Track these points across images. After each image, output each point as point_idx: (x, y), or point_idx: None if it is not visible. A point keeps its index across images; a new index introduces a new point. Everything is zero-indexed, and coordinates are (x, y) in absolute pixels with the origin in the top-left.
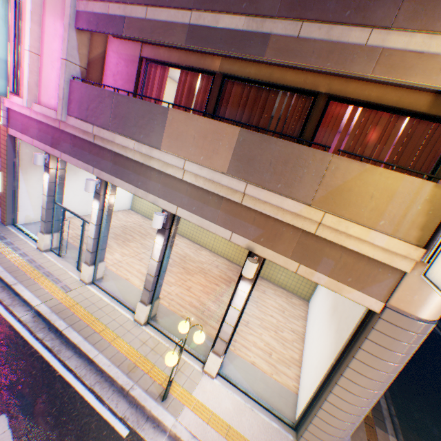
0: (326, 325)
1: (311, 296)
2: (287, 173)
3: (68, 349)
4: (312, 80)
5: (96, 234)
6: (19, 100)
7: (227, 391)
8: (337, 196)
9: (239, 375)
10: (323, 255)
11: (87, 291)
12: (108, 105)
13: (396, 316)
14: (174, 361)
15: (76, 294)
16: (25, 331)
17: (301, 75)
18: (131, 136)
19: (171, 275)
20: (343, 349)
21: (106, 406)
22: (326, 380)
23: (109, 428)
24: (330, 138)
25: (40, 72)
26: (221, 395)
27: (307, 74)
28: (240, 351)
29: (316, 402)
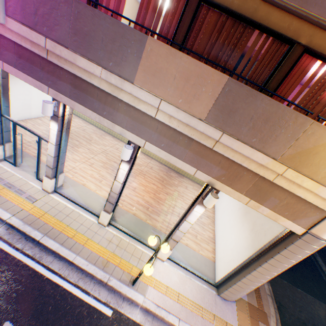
0: (239, 222)
1: None
2: (265, 130)
3: (48, 255)
4: (296, 28)
5: (56, 153)
6: None
7: (174, 269)
8: (303, 157)
9: (179, 256)
10: (271, 196)
11: (51, 200)
12: (65, 14)
13: (312, 238)
14: (152, 272)
15: (42, 204)
16: (3, 243)
17: (287, 19)
18: (98, 61)
19: None
20: (263, 250)
21: (91, 296)
22: (245, 265)
23: (98, 312)
24: (290, 90)
25: None
26: (170, 272)
27: (293, 19)
28: None
29: (235, 275)
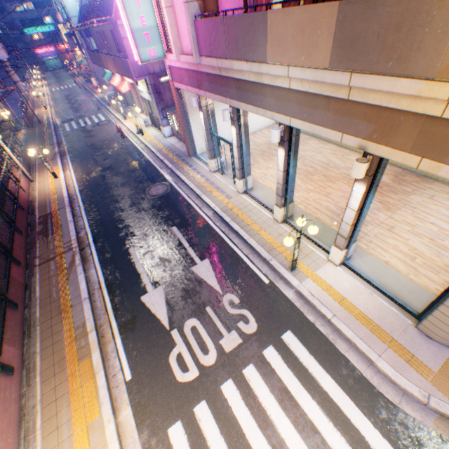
0: None
1: None
2: (400, 44)
3: (233, 233)
4: None
5: (238, 155)
6: (172, 56)
7: (348, 277)
8: None
9: (364, 269)
10: None
11: (240, 199)
12: (221, 34)
13: None
14: (289, 243)
15: (234, 201)
16: (210, 221)
17: None
18: (243, 59)
19: (308, 185)
20: None
21: (255, 266)
22: None
23: (257, 277)
24: None
25: (176, 23)
26: (341, 278)
27: None
28: (371, 252)
29: (442, 300)
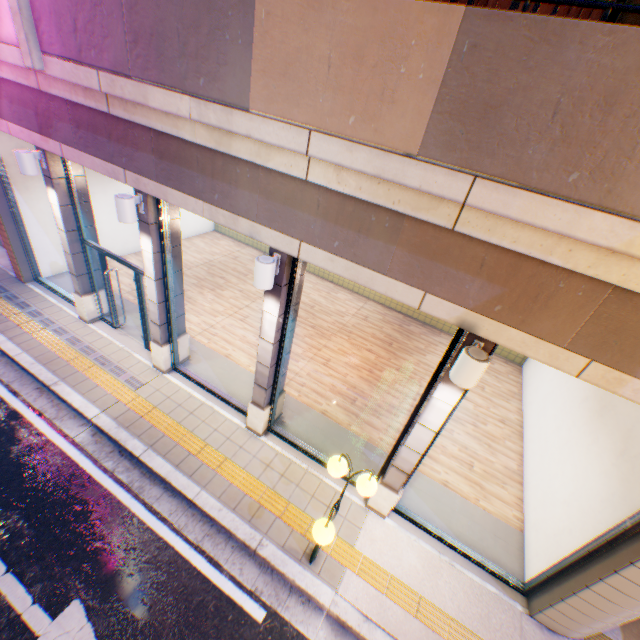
0: (582, 432)
1: (524, 359)
2: (607, 138)
3: (154, 485)
4: None
5: (160, 296)
6: None
7: (409, 537)
8: None
9: (424, 508)
10: None
11: (166, 385)
12: (113, 9)
13: None
14: (330, 539)
15: (150, 392)
16: (85, 459)
17: None
18: (180, 85)
19: (293, 344)
20: None
21: (225, 573)
22: (602, 548)
23: (236, 610)
24: None
25: None
26: (400, 544)
27: None
28: (419, 466)
29: (574, 571)
